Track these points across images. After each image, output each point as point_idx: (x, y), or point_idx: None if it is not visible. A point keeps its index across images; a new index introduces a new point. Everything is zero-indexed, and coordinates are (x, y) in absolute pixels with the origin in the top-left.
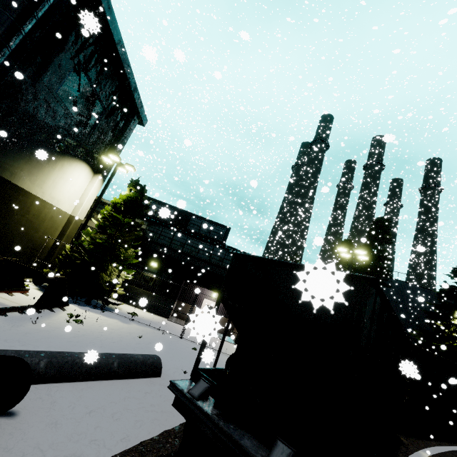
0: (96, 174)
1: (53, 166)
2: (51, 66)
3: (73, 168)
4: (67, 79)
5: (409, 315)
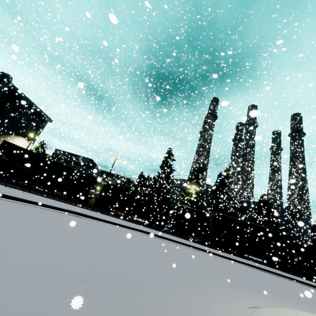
0: (29, 141)
1: (9, 139)
2: (4, 111)
3: (17, 139)
4: (11, 113)
5: None
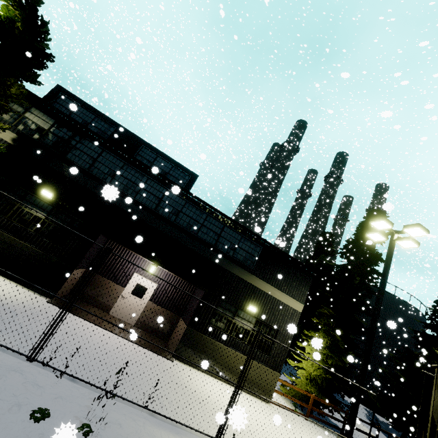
0: None
1: None
2: None
3: None
4: None
5: (385, 330)
